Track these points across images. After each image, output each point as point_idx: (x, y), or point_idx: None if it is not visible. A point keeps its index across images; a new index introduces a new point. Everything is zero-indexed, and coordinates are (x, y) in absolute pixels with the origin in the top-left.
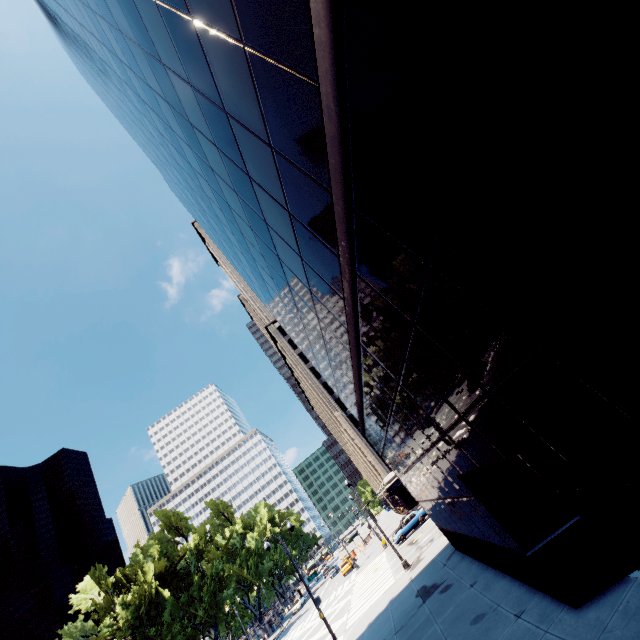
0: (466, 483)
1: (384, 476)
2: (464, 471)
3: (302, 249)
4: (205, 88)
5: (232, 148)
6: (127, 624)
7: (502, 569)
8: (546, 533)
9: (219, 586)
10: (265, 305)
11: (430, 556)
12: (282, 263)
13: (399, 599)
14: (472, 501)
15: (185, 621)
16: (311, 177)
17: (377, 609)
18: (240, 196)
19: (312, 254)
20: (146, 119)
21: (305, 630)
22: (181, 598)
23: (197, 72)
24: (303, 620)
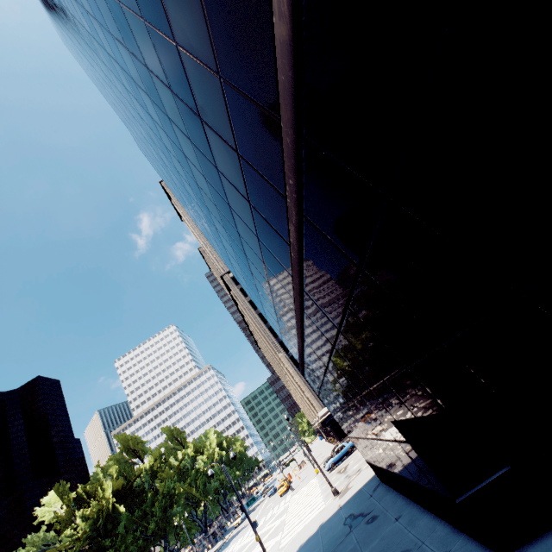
0: (400, 429)
1: (319, 410)
2: (399, 418)
3: (250, 193)
4: (156, 19)
5: (184, 88)
6: (85, 535)
7: (426, 507)
8: (476, 481)
9: (170, 502)
10: (219, 255)
11: (357, 486)
12: (232, 211)
13: (328, 525)
14: (404, 445)
15: (138, 533)
16: (259, 105)
17: (308, 532)
18: (194, 143)
19: (260, 198)
20: (113, 74)
21: (244, 544)
22: (136, 512)
23: (147, 0)
24: (243, 534)
